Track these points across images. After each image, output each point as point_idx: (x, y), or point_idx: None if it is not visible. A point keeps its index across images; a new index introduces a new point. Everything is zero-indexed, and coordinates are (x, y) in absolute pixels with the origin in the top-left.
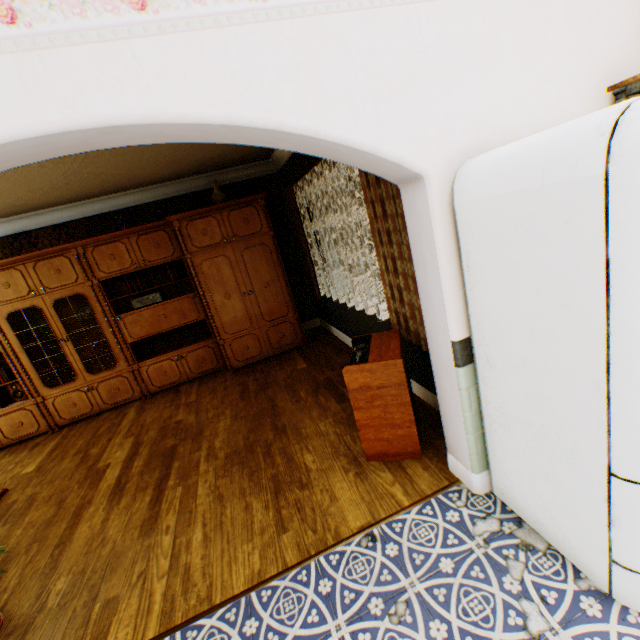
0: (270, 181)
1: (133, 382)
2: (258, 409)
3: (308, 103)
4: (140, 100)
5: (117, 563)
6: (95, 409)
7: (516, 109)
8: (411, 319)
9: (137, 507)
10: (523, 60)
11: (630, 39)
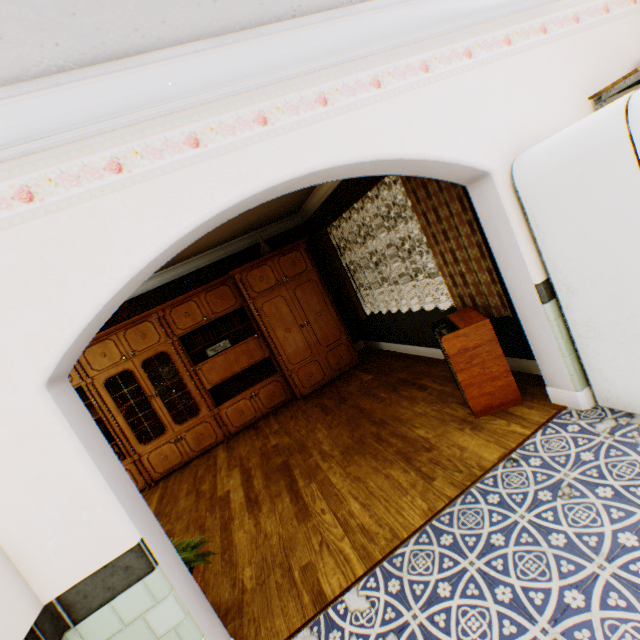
0: (300, 230)
1: (215, 426)
2: (347, 416)
3: (416, 140)
4: (329, 154)
5: (292, 544)
6: (184, 458)
7: (535, 121)
8: (477, 296)
9: (281, 507)
10: (532, 92)
11: (592, 67)
